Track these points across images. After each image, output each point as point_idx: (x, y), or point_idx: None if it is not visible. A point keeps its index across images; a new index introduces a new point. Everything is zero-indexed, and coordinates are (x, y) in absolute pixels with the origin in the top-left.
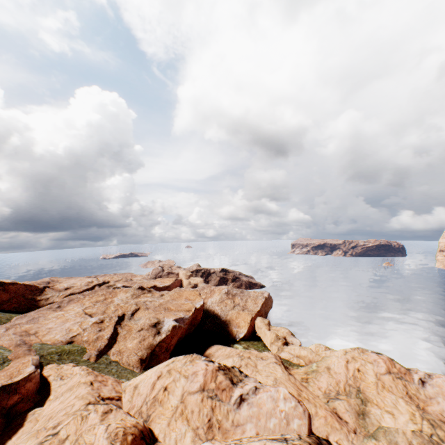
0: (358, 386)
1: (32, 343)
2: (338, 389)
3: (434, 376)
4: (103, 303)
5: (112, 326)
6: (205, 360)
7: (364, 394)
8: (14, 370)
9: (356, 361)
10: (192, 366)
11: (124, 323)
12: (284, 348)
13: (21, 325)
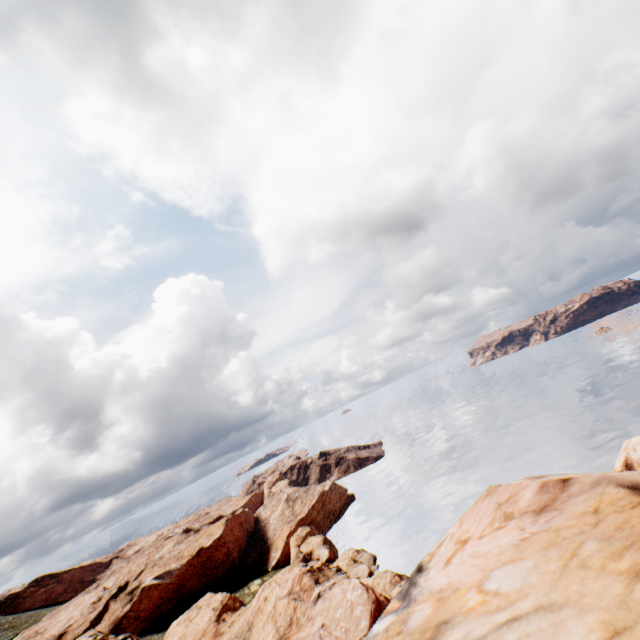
0: (253, 621)
1: None
2: (240, 629)
3: (337, 584)
4: None
5: (104, 602)
6: (89, 635)
7: (251, 632)
8: None
9: (270, 586)
10: None
11: (123, 594)
12: None
13: (38, 624)
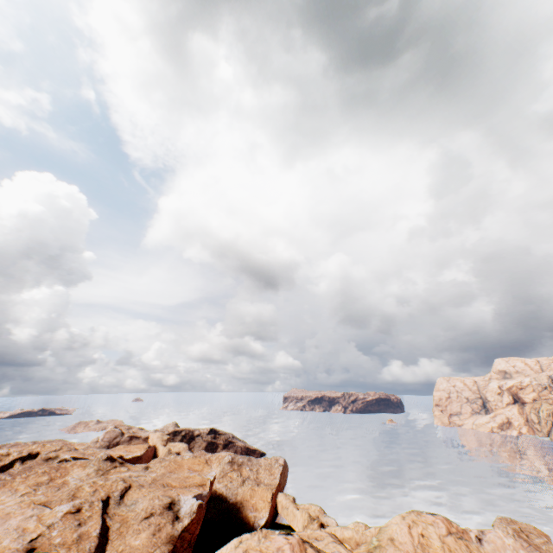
0: None
1: None
2: None
3: (486, 531)
4: (51, 486)
5: (100, 515)
6: (281, 533)
7: None
8: None
9: (417, 525)
10: (271, 541)
11: (111, 511)
12: None
13: None
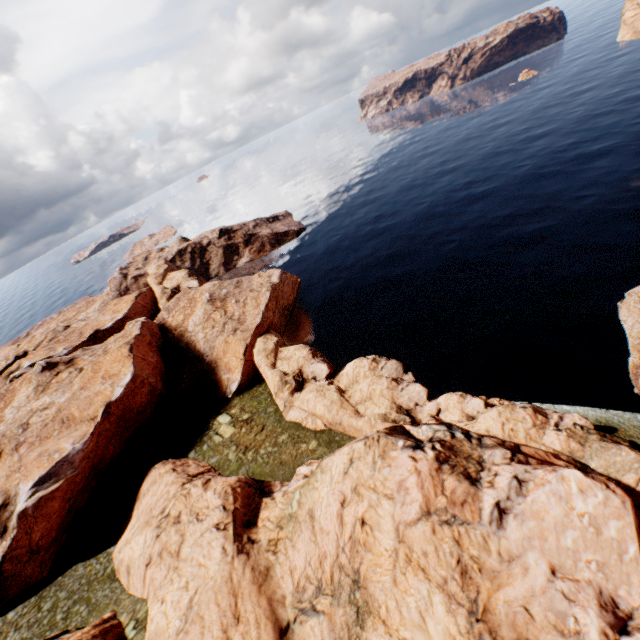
0: (357, 568)
1: None
2: (322, 576)
3: (533, 485)
4: None
5: None
6: None
7: (366, 591)
8: None
9: (360, 500)
10: None
11: None
12: (293, 402)
13: None
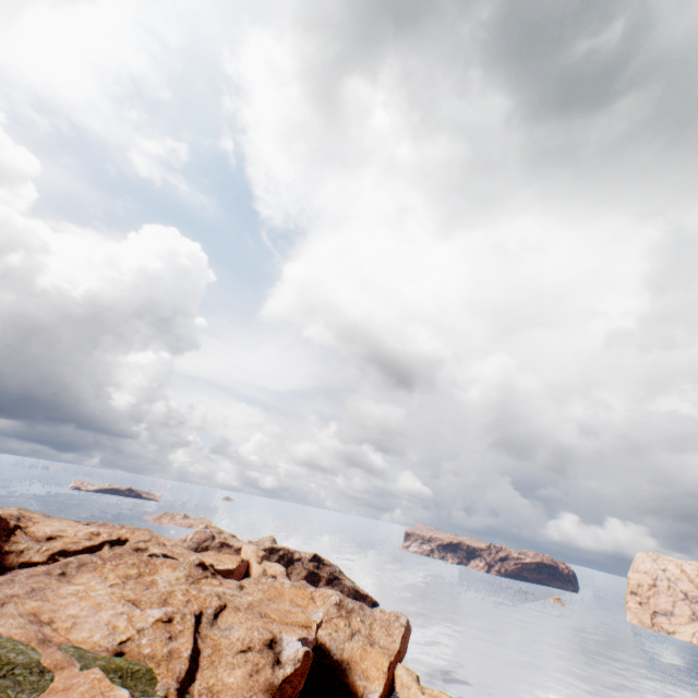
0: None
1: (57, 641)
2: None
3: None
4: (140, 582)
5: (192, 633)
6: None
7: None
8: (95, 692)
9: None
10: None
11: (203, 631)
12: None
13: (21, 598)
